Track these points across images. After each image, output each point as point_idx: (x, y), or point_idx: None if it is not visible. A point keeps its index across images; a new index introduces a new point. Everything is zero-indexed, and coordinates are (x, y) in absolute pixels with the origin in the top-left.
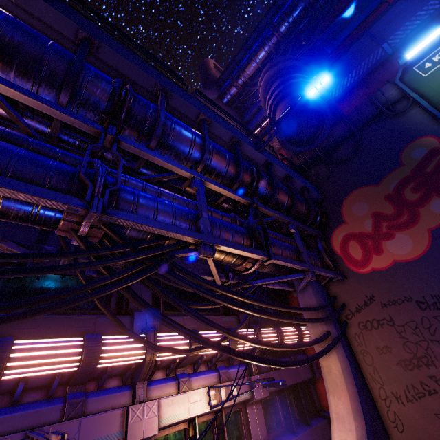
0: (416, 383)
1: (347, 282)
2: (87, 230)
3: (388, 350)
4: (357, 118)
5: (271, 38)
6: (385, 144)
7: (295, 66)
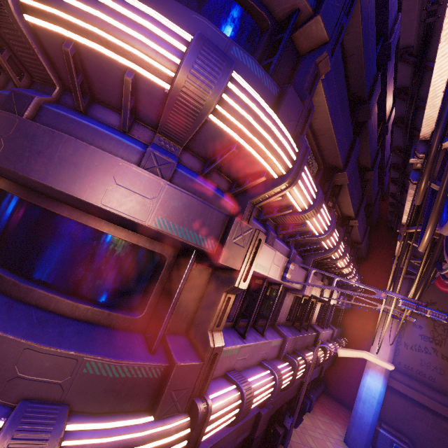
0: (422, 346)
1: None
2: None
3: (419, 327)
4: None
5: None
6: None
7: None
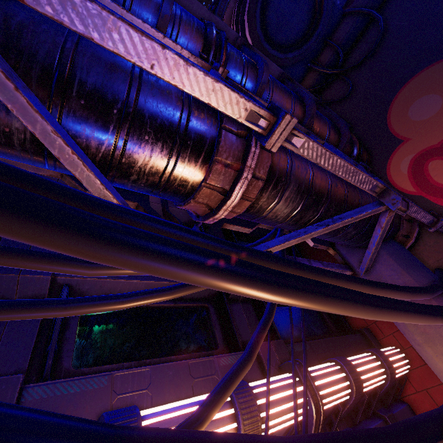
0: None
1: None
2: None
3: None
4: (365, 2)
5: None
6: (428, 3)
7: None
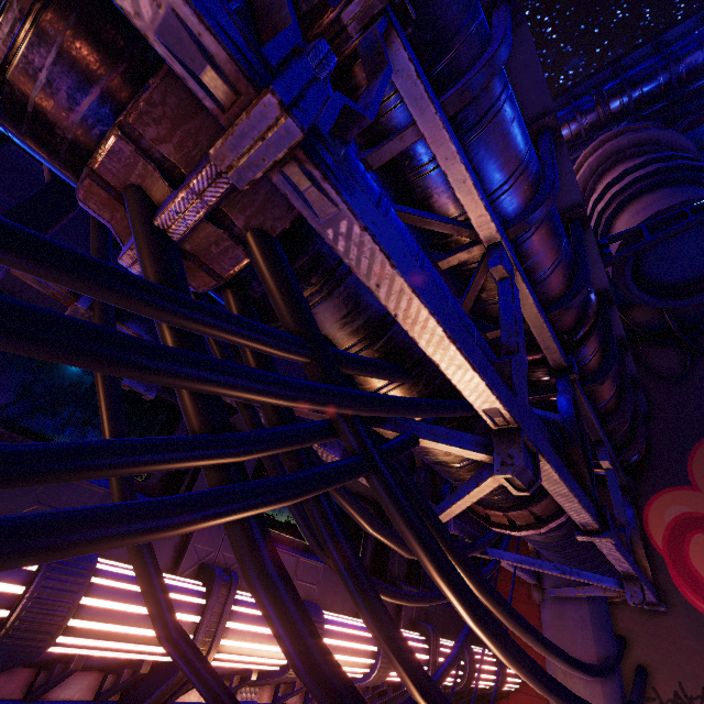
0: None
1: (664, 622)
2: (195, 219)
3: None
4: None
5: (588, 112)
6: None
7: (677, 145)
